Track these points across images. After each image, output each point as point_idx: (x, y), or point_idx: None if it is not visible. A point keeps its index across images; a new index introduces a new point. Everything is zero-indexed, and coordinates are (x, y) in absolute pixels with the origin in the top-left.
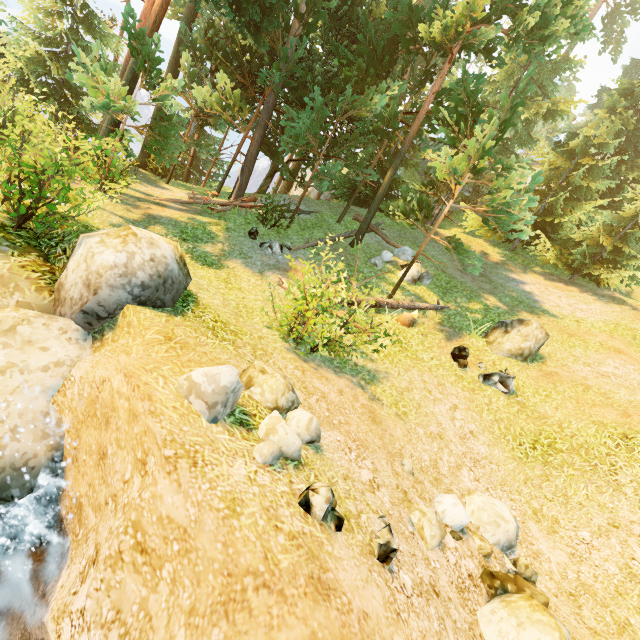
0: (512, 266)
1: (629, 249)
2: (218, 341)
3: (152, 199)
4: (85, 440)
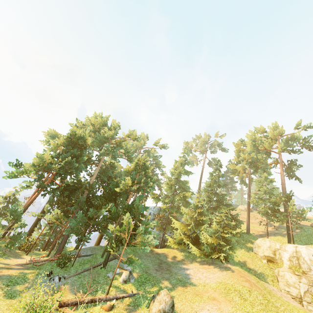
0: (186, 260)
1: (223, 242)
2: None
3: (7, 266)
4: None
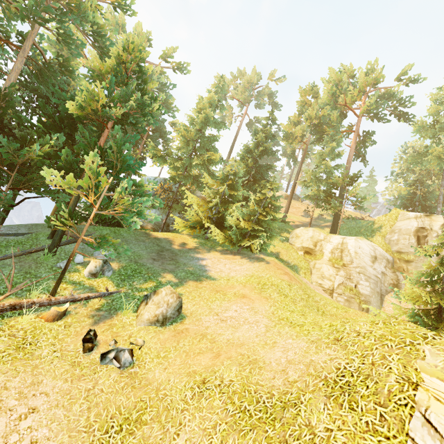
0: (201, 249)
1: (259, 227)
2: None
3: None
4: None
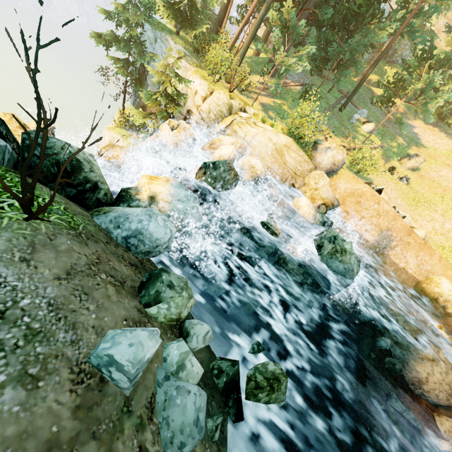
0: (409, 115)
1: None
2: (352, 175)
3: (251, 89)
4: (349, 200)
